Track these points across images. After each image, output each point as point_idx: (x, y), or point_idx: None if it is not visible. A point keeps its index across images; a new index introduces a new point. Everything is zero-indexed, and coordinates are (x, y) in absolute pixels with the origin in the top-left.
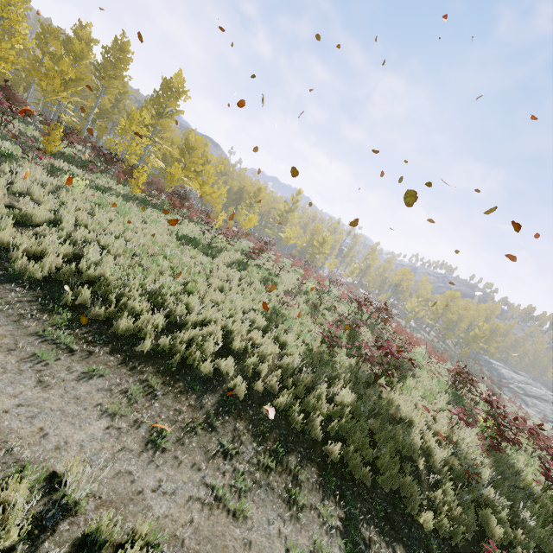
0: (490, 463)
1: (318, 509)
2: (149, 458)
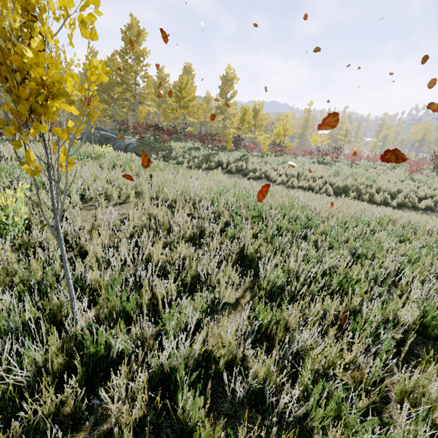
0: None
1: None
2: None
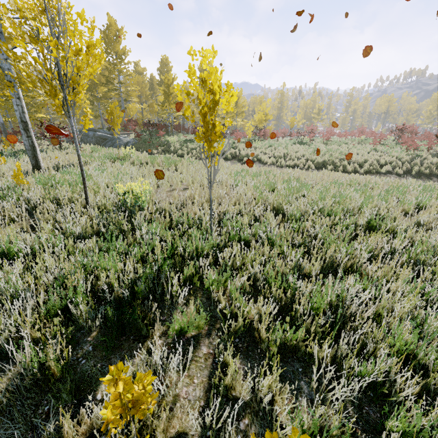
0: None
1: None
2: None
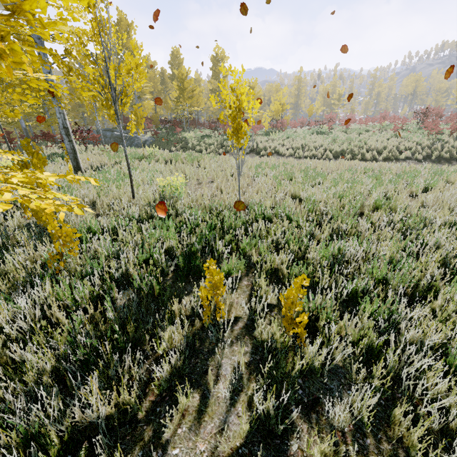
0: None
1: None
2: None
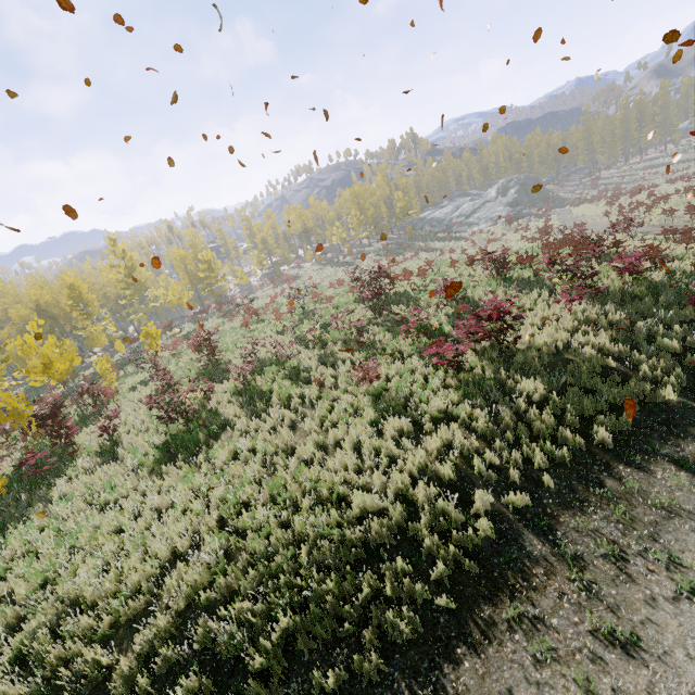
0: (612, 306)
1: (670, 486)
2: (656, 660)
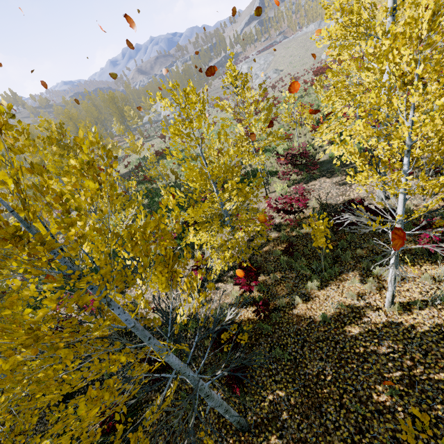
0: None
1: None
2: None
